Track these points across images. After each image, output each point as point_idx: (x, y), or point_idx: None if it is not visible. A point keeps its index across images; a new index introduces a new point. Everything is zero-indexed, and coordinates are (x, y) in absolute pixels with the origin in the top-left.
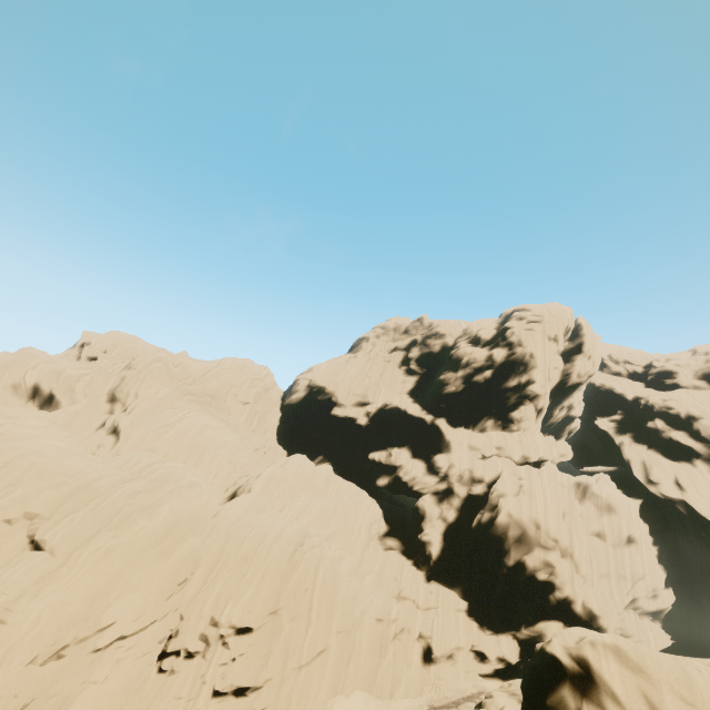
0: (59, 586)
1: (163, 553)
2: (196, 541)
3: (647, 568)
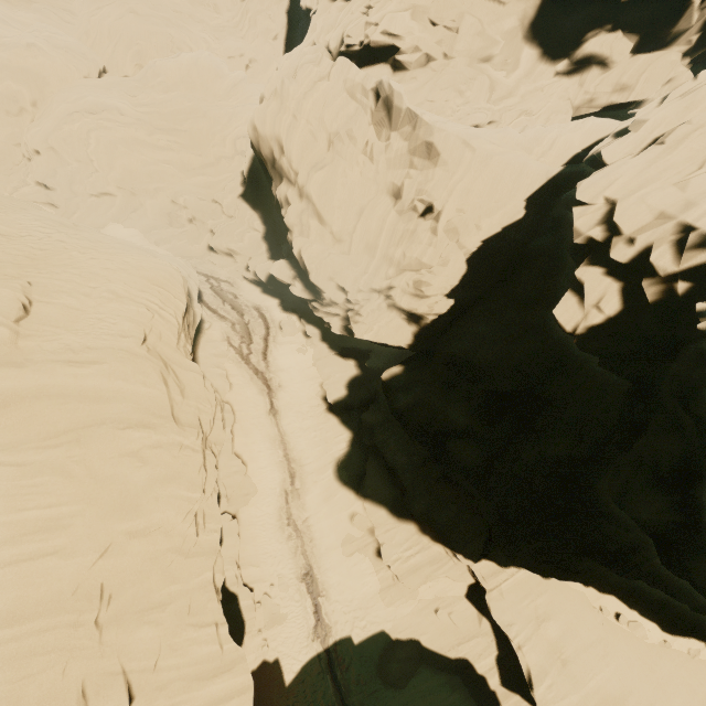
0: None
1: None
2: (17, 87)
3: (426, 260)
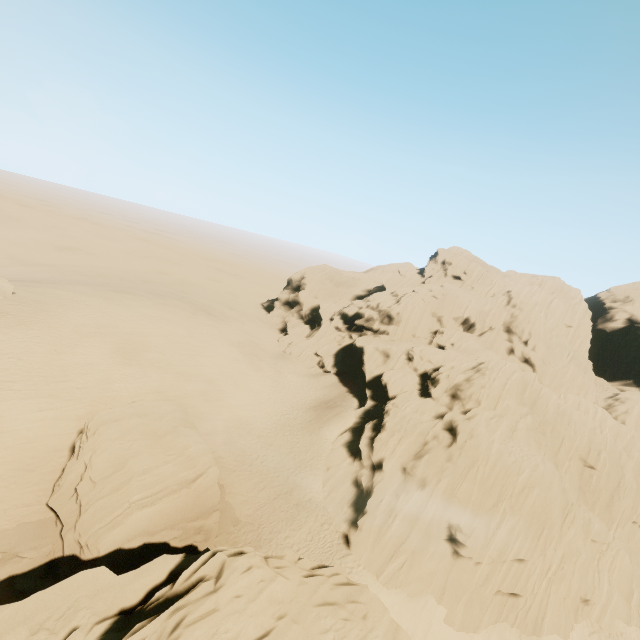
0: (622, 495)
1: None
2: None
3: None
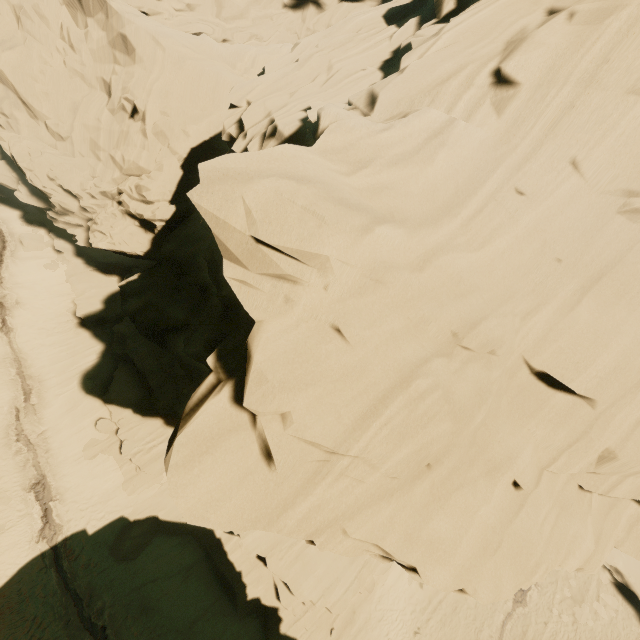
0: None
1: None
2: None
3: (143, 164)
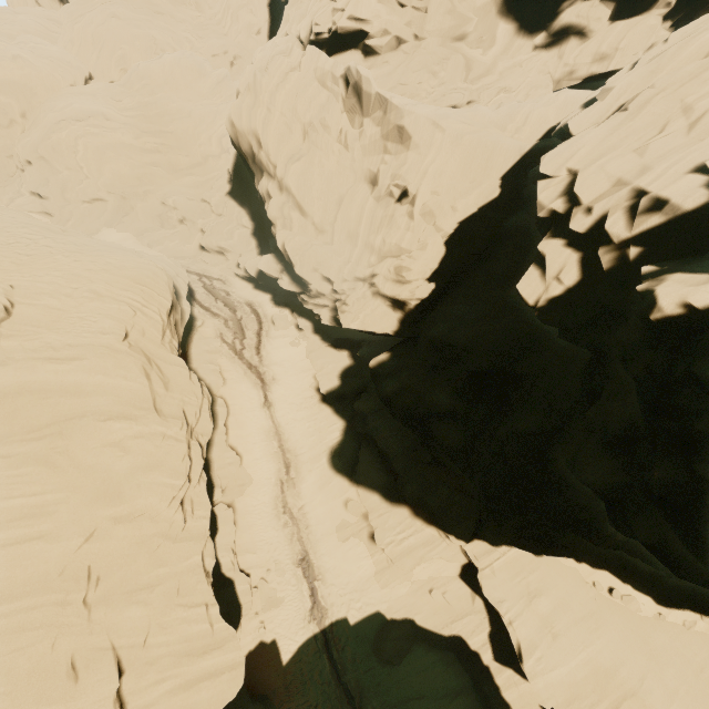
0: None
1: None
2: (6, 99)
3: (405, 245)
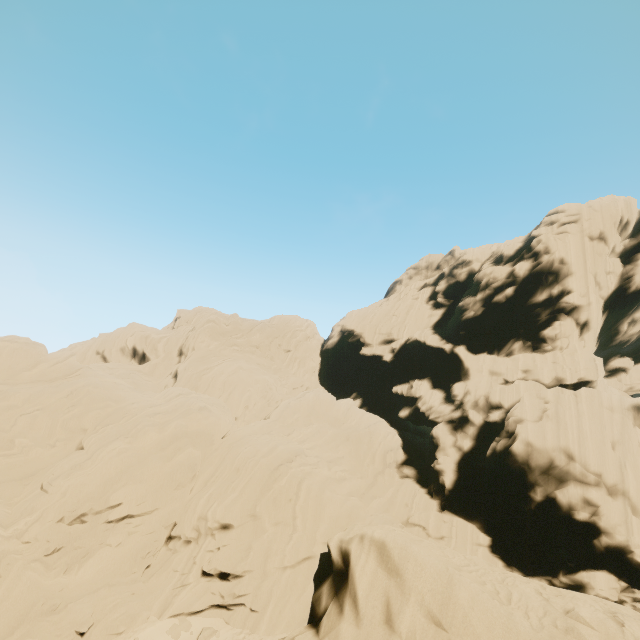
0: (83, 472)
1: (165, 457)
2: (195, 452)
3: None
